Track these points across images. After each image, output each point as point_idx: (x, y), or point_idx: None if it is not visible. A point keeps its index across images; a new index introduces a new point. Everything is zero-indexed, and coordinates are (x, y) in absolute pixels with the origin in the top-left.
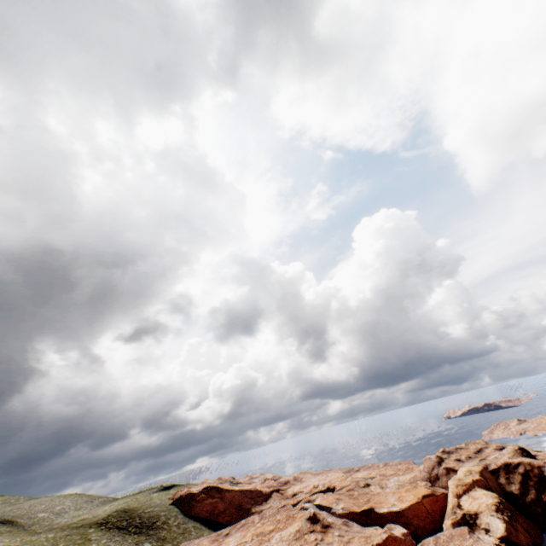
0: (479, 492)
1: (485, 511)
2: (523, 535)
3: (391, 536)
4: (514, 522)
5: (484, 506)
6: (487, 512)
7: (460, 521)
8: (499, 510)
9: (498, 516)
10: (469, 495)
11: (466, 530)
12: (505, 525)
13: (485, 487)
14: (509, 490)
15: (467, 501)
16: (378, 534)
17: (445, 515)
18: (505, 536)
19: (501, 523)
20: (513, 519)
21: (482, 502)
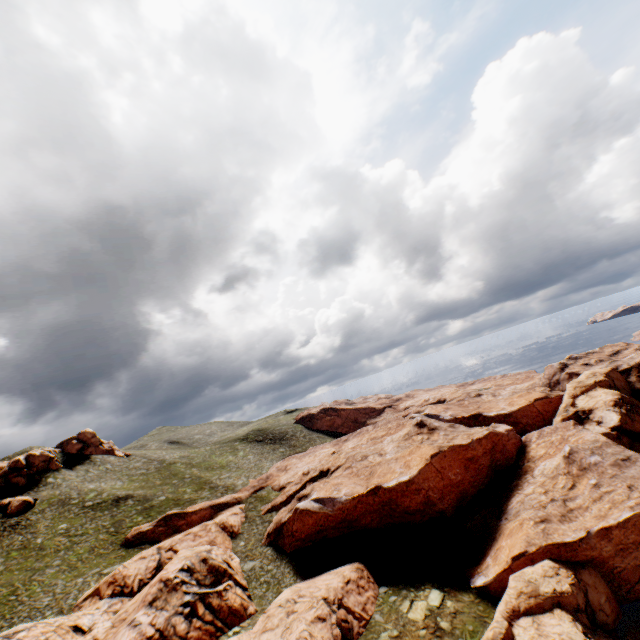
0: (599, 392)
1: (600, 407)
2: (639, 424)
3: (492, 432)
4: (632, 414)
5: (601, 403)
6: (603, 408)
7: (570, 417)
8: (617, 405)
9: (615, 410)
10: (587, 395)
11: (571, 423)
12: (620, 417)
13: (609, 387)
14: (639, 388)
15: (584, 400)
16: (480, 432)
17: (557, 414)
18: (618, 426)
19: (616, 416)
20: (631, 412)
21: (600, 400)
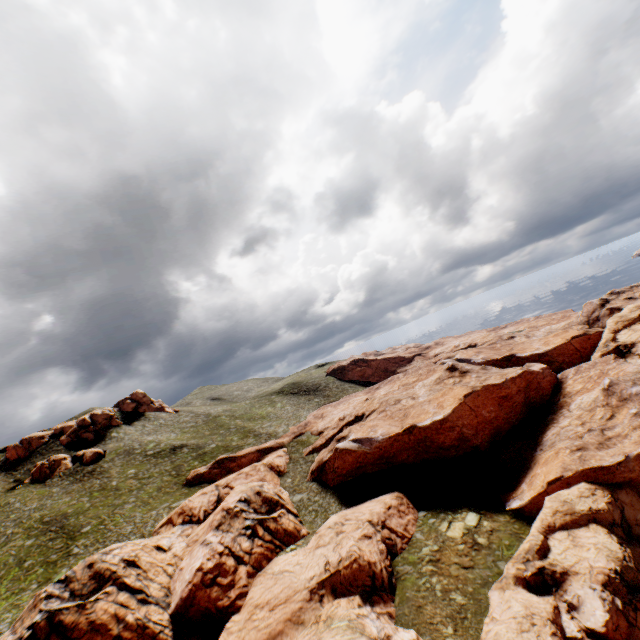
0: None
1: None
2: None
3: (527, 371)
4: None
5: None
6: None
7: (610, 352)
8: None
9: None
10: (630, 329)
11: (611, 357)
12: None
13: None
14: None
15: (626, 334)
16: (514, 371)
17: (595, 350)
18: None
19: None
20: None
21: None
